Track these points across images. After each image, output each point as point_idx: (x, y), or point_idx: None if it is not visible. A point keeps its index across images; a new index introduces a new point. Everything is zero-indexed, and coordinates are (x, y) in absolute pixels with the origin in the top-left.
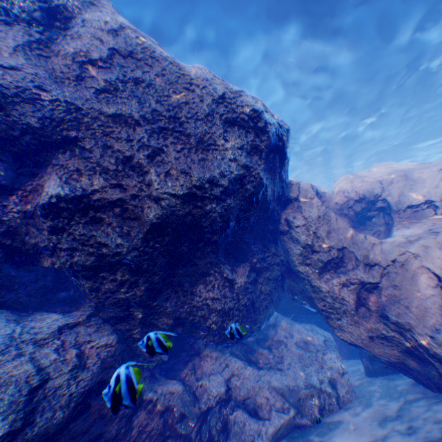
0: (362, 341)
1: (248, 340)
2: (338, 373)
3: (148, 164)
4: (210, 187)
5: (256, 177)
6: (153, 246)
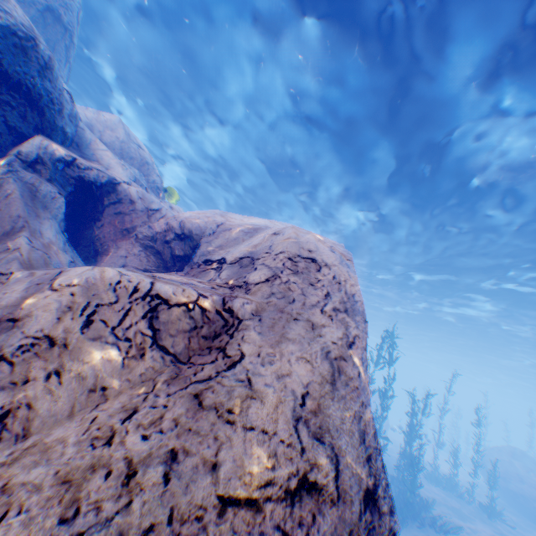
0: None
1: None
2: None
3: None
4: None
5: None
6: None
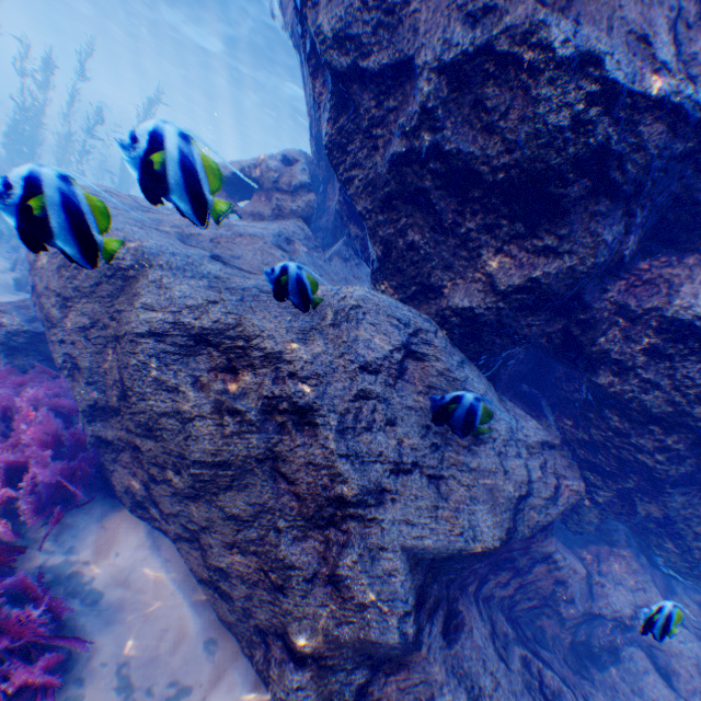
0: None
1: None
2: None
3: None
4: None
5: None
6: None
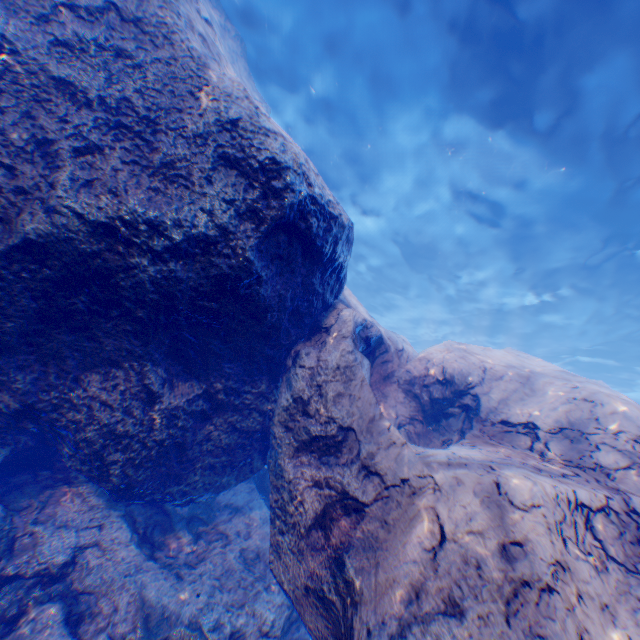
0: (296, 590)
1: (178, 510)
2: (260, 631)
3: (71, 159)
4: (150, 232)
5: (240, 253)
6: (20, 275)
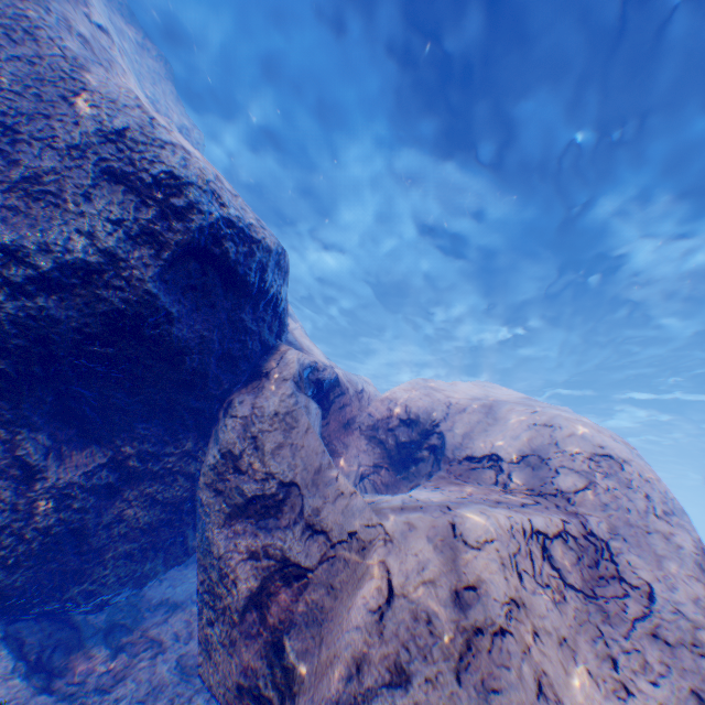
0: (229, 694)
1: (91, 620)
2: None
3: None
4: (5, 260)
5: (136, 284)
6: None
